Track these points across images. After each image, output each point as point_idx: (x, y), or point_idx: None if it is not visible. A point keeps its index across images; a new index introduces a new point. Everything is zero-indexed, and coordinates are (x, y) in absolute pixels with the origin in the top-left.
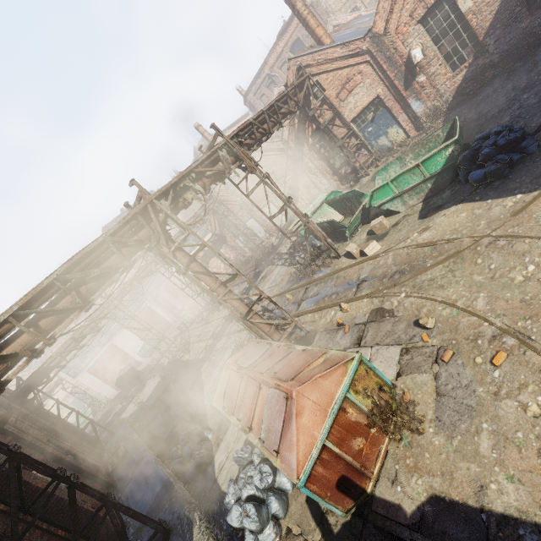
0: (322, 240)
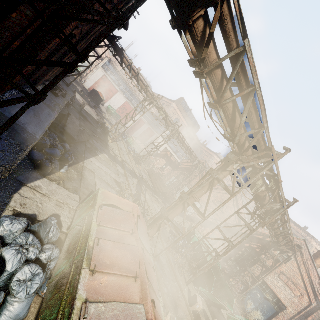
0: (203, 271)
